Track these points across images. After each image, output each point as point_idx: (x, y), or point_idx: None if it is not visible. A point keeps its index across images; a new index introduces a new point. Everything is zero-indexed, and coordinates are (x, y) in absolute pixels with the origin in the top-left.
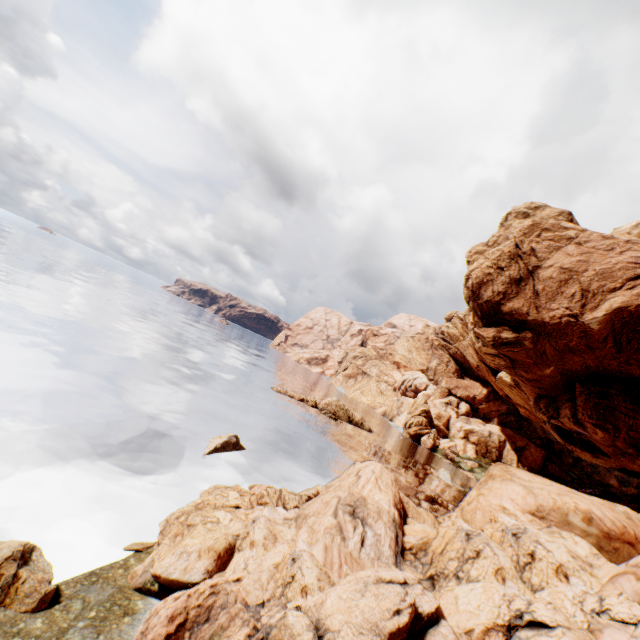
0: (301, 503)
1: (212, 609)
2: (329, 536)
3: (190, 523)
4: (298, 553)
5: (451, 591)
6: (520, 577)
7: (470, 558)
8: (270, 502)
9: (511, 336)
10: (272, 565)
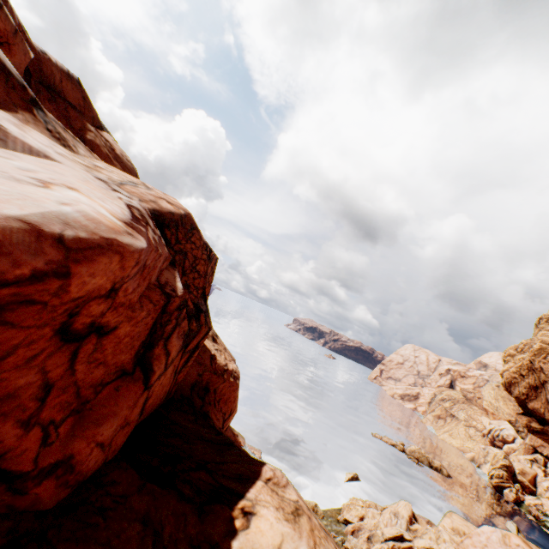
0: (382, 509)
1: (360, 528)
2: (387, 518)
3: (350, 507)
4: (379, 520)
5: (417, 539)
6: (436, 540)
7: (424, 533)
8: (372, 507)
9: (538, 426)
10: (373, 522)
